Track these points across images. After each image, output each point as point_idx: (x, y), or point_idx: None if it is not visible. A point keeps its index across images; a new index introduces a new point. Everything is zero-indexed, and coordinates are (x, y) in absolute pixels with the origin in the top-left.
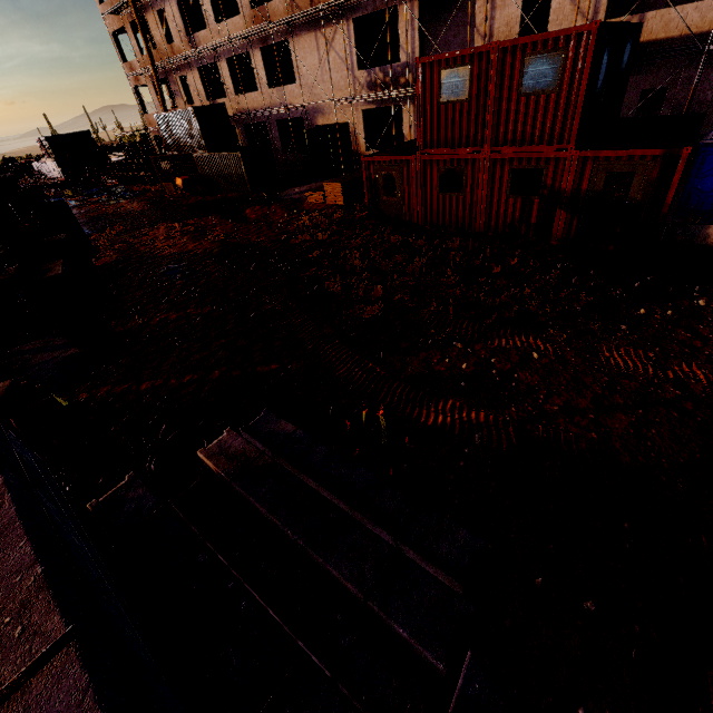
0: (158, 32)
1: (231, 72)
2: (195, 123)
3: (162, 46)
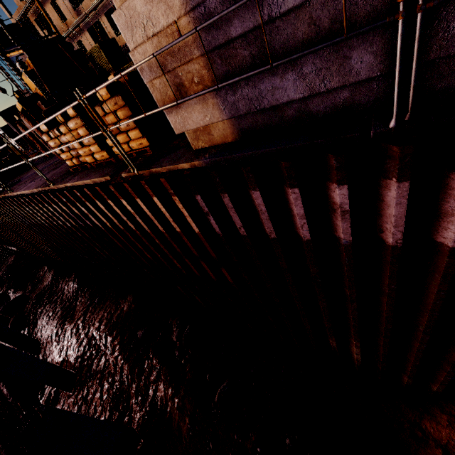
0: (55, 18)
1: (109, 23)
2: (101, 54)
3: (59, 26)
